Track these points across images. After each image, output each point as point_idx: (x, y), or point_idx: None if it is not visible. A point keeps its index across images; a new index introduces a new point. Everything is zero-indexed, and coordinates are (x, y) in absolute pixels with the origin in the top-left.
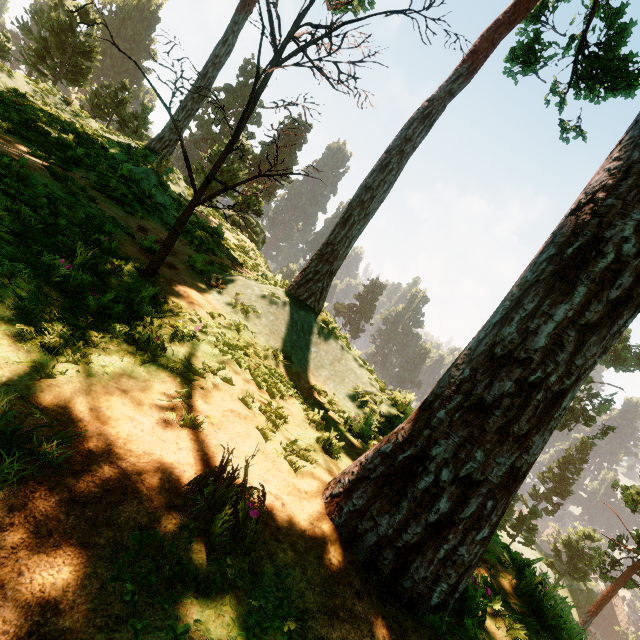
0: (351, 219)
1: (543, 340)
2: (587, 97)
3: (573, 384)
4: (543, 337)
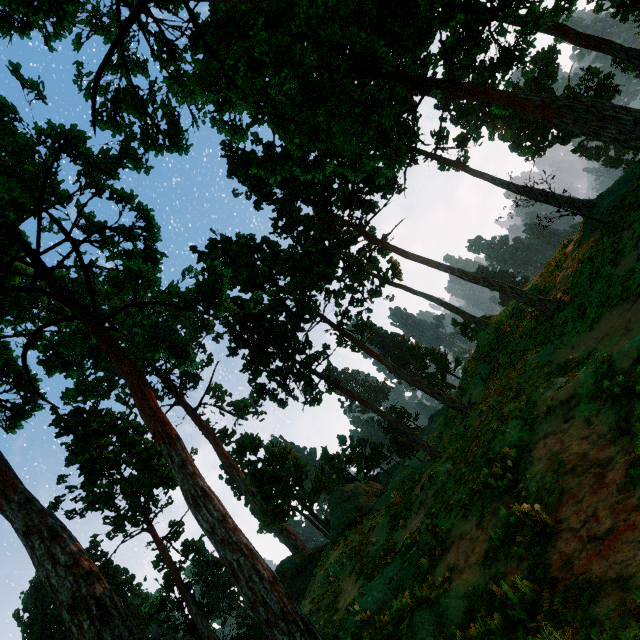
0: (553, 197)
1: (631, 117)
2: (477, 140)
3: (639, 111)
4: (630, 118)
